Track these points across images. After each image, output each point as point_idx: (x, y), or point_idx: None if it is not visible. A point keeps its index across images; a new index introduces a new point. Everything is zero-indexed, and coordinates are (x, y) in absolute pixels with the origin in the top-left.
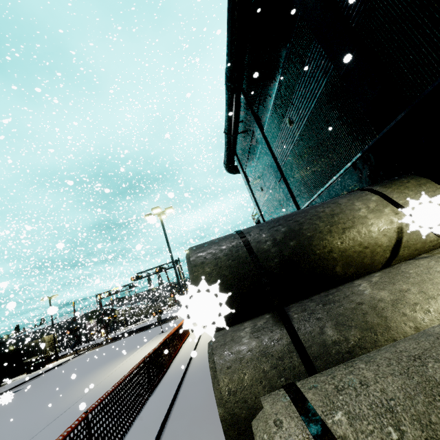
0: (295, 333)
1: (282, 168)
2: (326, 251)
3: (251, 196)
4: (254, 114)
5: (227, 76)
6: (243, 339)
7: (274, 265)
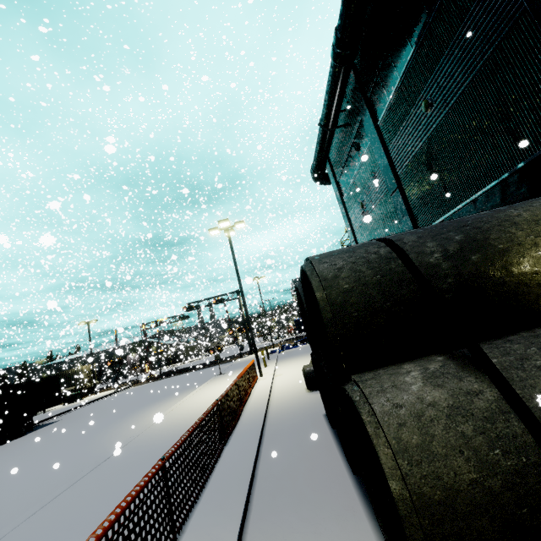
0: (508, 385)
1: (400, 174)
2: (528, 273)
3: (344, 214)
4: (366, 98)
5: (337, 38)
6: (414, 386)
7: (447, 286)
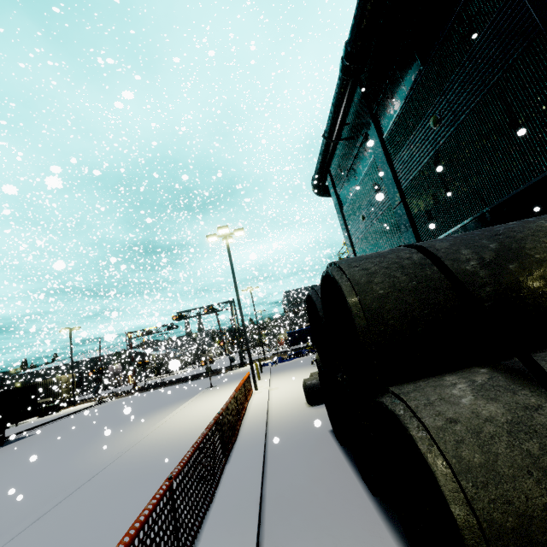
0: None
1: (405, 188)
2: None
3: (344, 227)
4: (372, 112)
5: (347, 52)
6: (464, 400)
7: (486, 295)
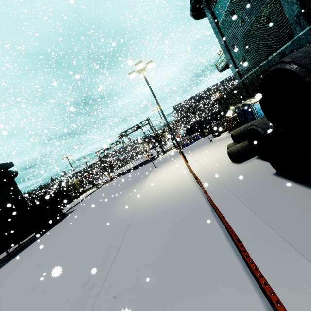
0: None
1: None
2: None
3: (221, 39)
4: None
5: None
6: None
7: None
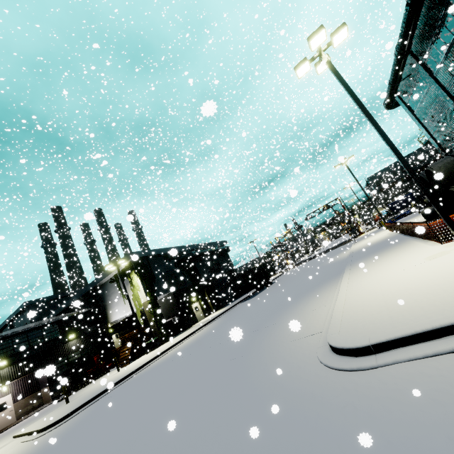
0: None
1: None
2: None
3: (418, 123)
4: (421, 63)
5: (398, 53)
6: None
7: None
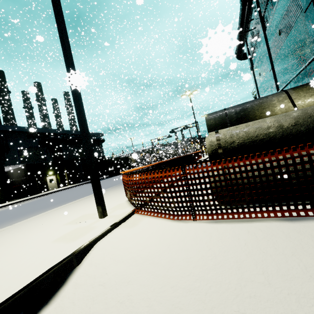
0: None
1: (273, 61)
2: (253, 116)
3: (253, 78)
4: (261, 17)
5: None
6: None
7: (234, 120)
